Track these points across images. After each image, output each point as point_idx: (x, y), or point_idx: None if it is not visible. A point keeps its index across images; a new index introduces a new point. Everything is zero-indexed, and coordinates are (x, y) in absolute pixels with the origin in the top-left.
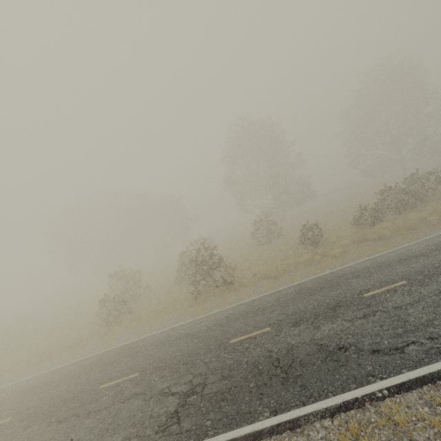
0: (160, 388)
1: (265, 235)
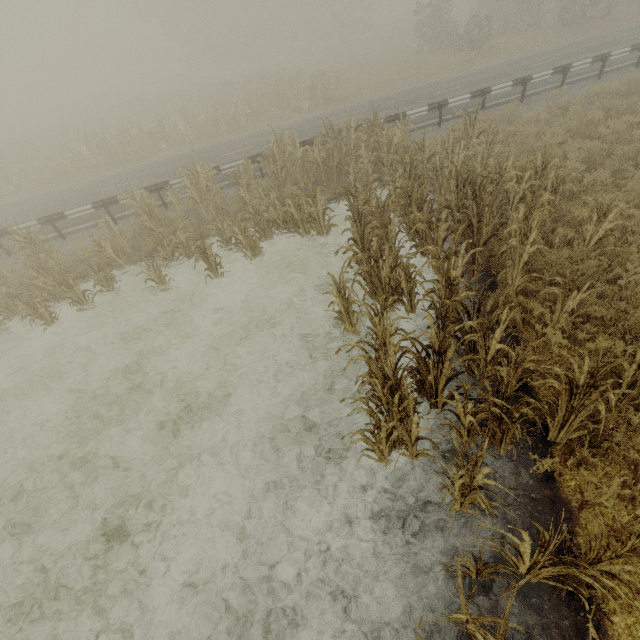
0: None
1: None
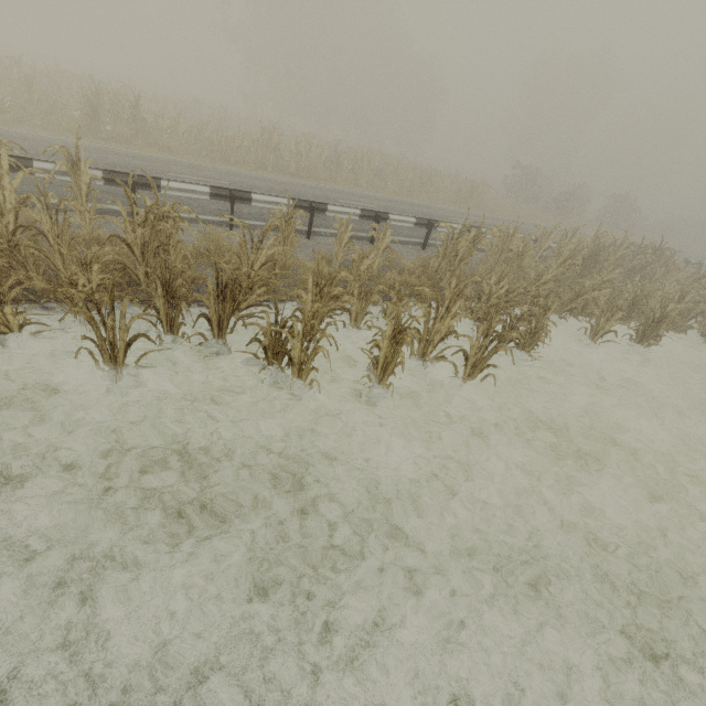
0: None
1: None
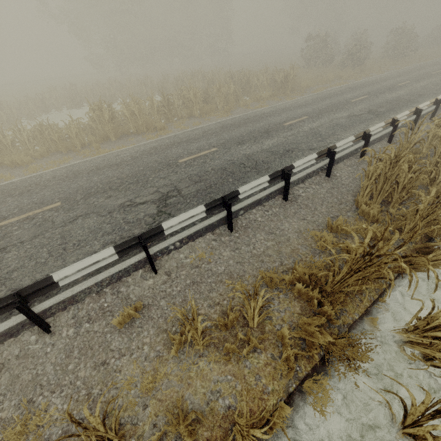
0: None
1: None
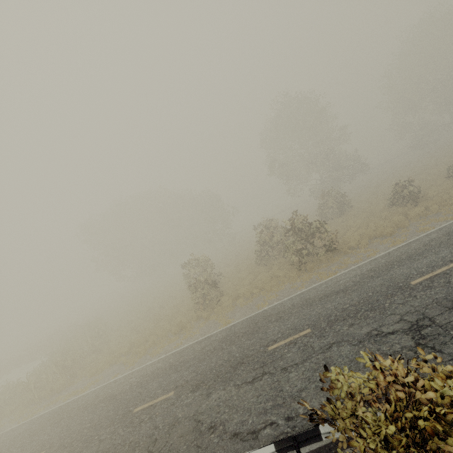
0: (364, 333)
1: (335, 208)
